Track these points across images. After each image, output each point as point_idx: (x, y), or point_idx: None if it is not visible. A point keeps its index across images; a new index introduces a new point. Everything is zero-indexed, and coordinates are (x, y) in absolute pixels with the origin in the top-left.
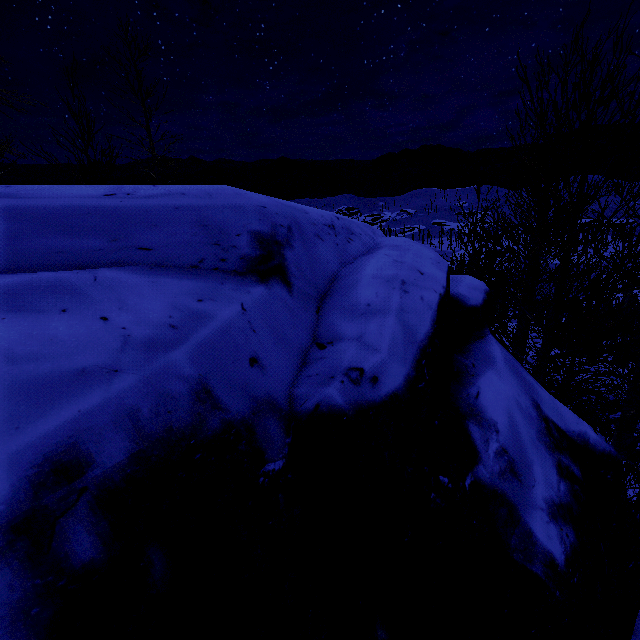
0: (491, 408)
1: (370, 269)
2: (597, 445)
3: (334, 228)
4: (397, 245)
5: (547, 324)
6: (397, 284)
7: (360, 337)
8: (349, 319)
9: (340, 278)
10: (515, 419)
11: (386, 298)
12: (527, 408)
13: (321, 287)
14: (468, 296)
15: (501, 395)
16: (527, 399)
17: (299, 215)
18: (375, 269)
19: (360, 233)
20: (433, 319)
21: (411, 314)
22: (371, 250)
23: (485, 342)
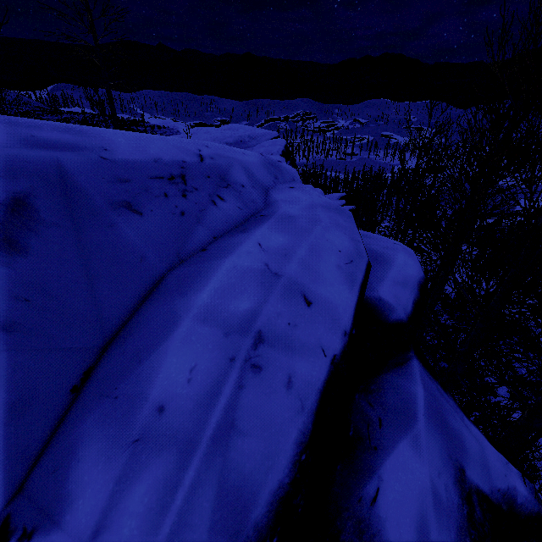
0: (393, 522)
1: (210, 288)
2: (525, 505)
3: (185, 180)
4: (292, 216)
5: (487, 312)
6: (242, 347)
7: (93, 538)
8: (105, 449)
9: (159, 294)
10: (428, 538)
11: (205, 391)
12: (448, 494)
13: (112, 316)
14: (392, 304)
15: (413, 489)
16: (450, 472)
17: (73, 165)
18: (219, 290)
19: (243, 184)
20: (302, 439)
21: (251, 437)
22: (251, 219)
23: (405, 374)
